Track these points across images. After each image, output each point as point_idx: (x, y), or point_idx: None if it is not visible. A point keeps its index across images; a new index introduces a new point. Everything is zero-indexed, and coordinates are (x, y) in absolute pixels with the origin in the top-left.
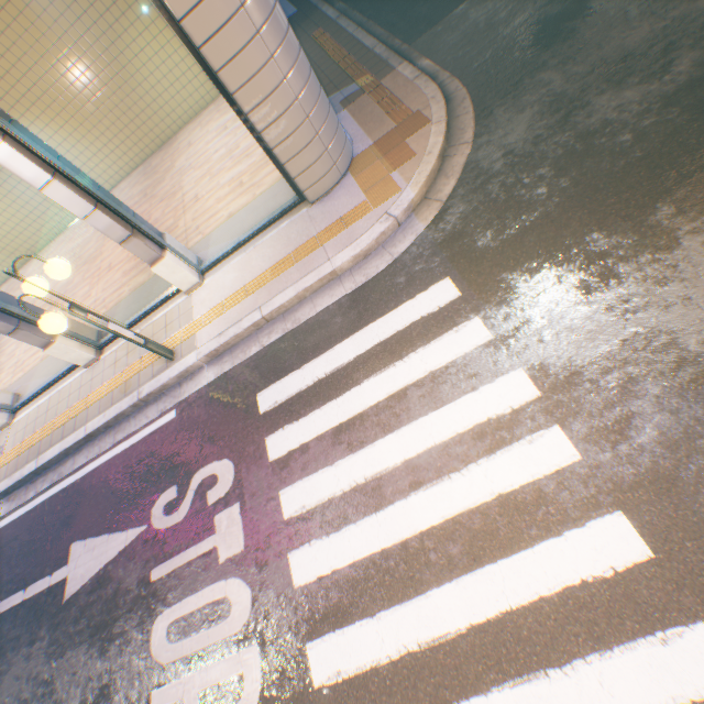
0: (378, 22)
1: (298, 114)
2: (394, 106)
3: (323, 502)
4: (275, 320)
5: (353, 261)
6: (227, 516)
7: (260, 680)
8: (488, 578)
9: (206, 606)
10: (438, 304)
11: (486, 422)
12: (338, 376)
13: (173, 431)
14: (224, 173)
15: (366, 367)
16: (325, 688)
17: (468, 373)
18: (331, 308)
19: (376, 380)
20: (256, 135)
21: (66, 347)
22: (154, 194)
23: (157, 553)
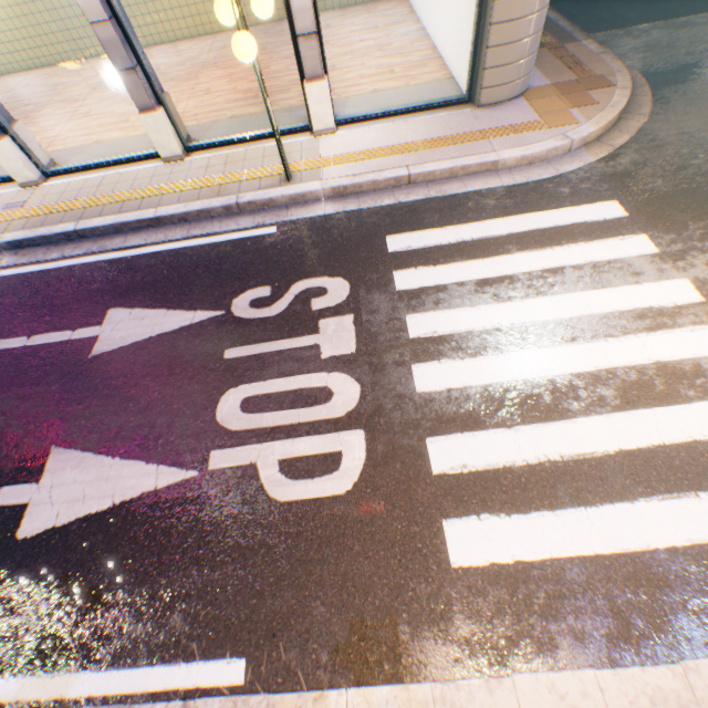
0: (556, 9)
1: (531, 5)
2: (576, 65)
3: (459, 333)
4: (416, 186)
5: (518, 162)
6: (335, 323)
7: (363, 459)
8: (641, 418)
9: (298, 390)
10: (603, 216)
11: (647, 309)
12: (486, 243)
13: (271, 243)
14: (371, 60)
15: (520, 244)
16: (445, 475)
17: (630, 271)
18: (483, 192)
19: (530, 255)
20: (481, 5)
21: (164, 124)
22: (276, 51)
23: (236, 337)
